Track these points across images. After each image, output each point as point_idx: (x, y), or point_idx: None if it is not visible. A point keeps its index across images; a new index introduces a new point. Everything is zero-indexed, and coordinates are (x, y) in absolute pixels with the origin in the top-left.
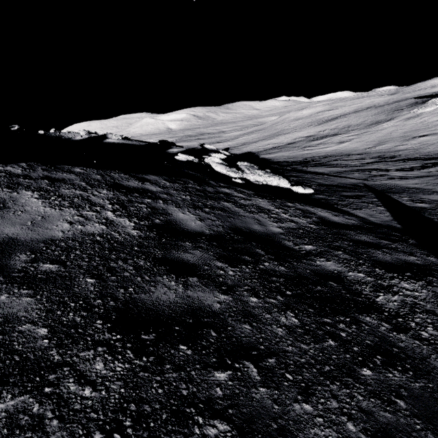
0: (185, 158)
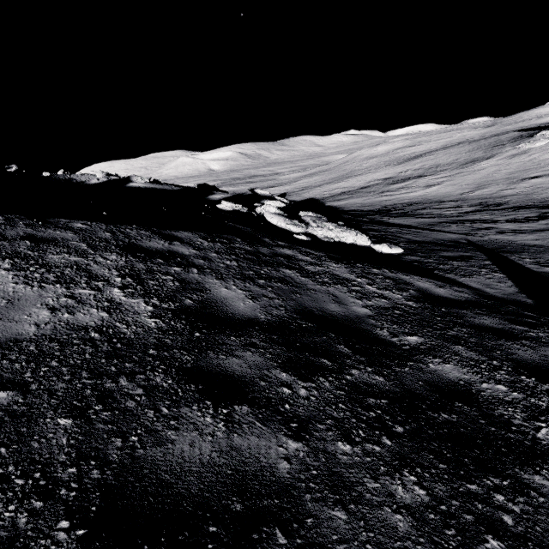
0: (231, 207)
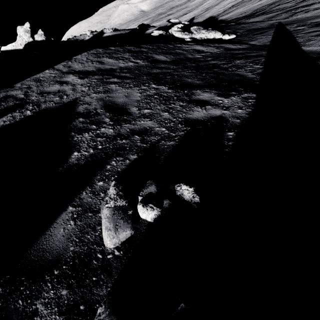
0: (157, 33)
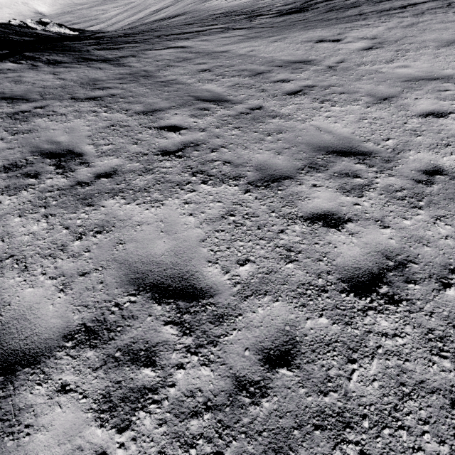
0: (15, 22)
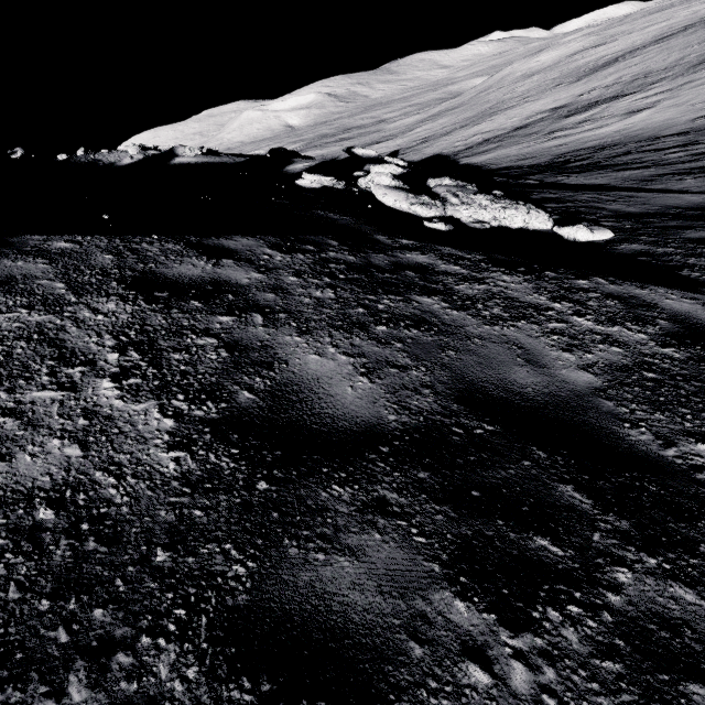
0: (318, 182)
